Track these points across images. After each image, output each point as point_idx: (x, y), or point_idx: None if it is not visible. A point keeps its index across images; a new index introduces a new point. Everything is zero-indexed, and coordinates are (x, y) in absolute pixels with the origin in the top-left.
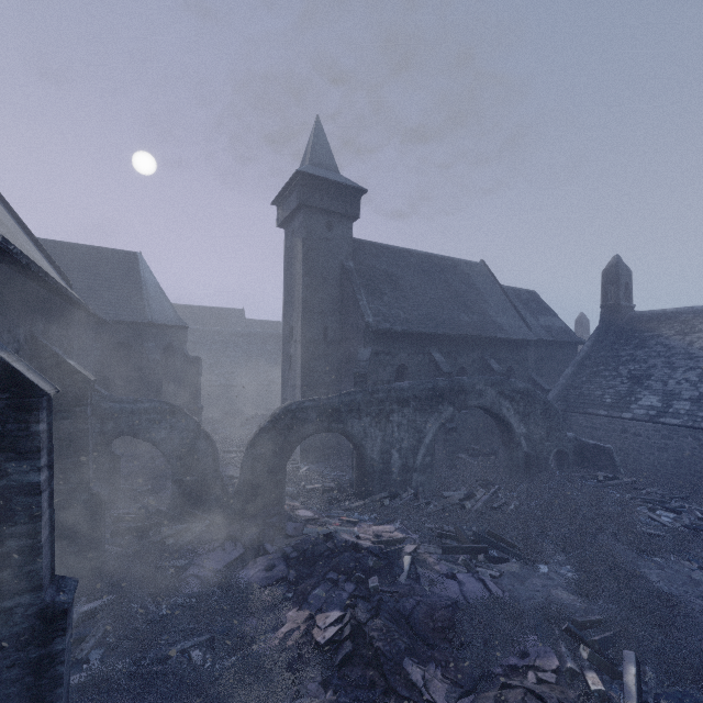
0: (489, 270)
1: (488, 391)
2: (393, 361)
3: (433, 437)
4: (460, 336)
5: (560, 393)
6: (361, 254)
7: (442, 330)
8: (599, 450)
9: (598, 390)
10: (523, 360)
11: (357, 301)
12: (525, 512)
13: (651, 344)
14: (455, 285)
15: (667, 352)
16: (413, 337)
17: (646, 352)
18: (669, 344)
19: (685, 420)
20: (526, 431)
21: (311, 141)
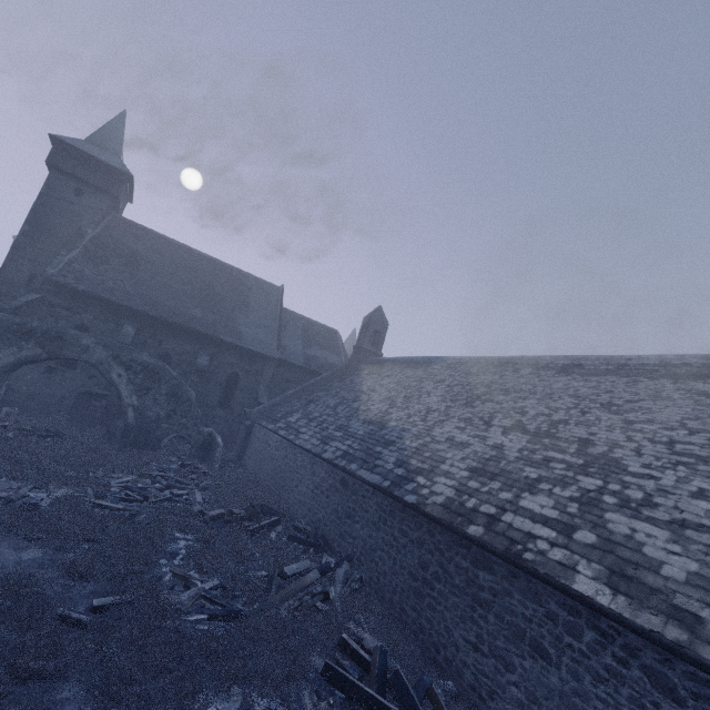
0: (281, 294)
1: (98, 350)
2: (73, 318)
3: (1, 368)
4: (176, 324)
5: (267, 408)
6: (120, 231)
7: (145, 308)
8: (215, 446)
9: (285, 408)
10: (256, 373)
11: (59, 255)
12: (8, 443)
13: (349, 379)
14: (219, 289)
15: (347, 385)
16: (109, 305)
17: (339, 384)
18: (355, 380)
19: (289, 432)
20: (139, 404)
21: (104, 125)
